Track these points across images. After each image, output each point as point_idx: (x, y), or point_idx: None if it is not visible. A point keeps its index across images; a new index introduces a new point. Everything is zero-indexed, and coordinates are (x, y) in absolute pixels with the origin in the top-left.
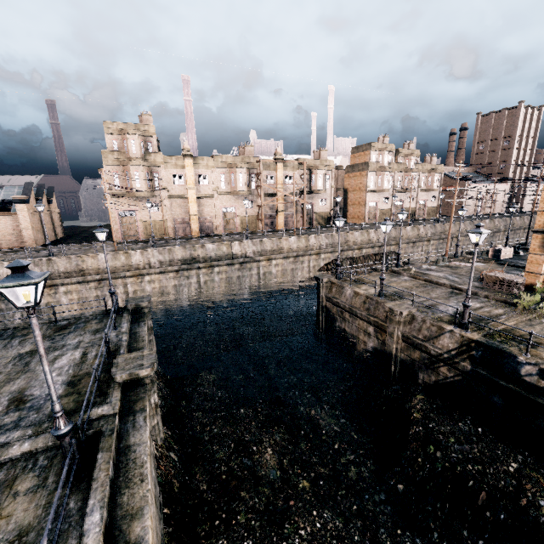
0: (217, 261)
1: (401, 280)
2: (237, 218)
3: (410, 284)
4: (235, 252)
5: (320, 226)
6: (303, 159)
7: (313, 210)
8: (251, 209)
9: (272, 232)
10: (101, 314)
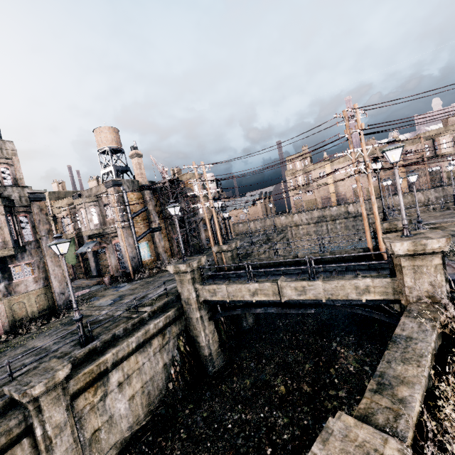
0: (337, 216)
1: (441, 212)
2: (364, 190)
3: (441, 214)
4: (350, 210)
5: (426, 184)
6: (422, 133)
7: (442, 170)
8: (374, 182)
9: (392, 195)
10: (271, 232)
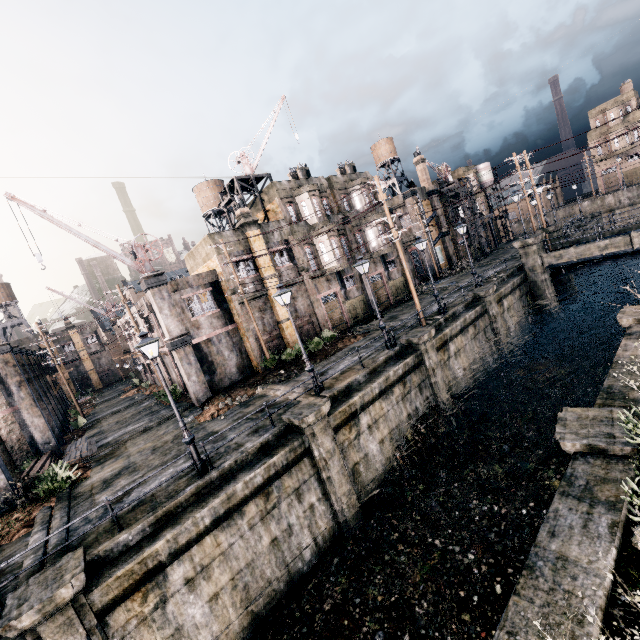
0: None
1: None
2: None
3: None
4: None
5: None
6: None
7: None
8: None
9: None
10: (575, 222)
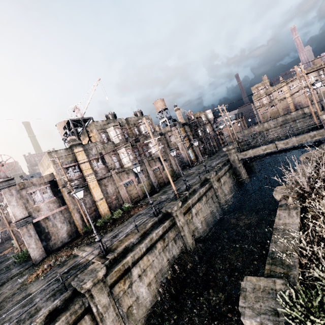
0: (296, 118)
1: None
2: (315, 95)
3: None
4: (305, 112)
5: None
6: None
7: None
8: (323, 87)
9: None
10: (252, 136)
